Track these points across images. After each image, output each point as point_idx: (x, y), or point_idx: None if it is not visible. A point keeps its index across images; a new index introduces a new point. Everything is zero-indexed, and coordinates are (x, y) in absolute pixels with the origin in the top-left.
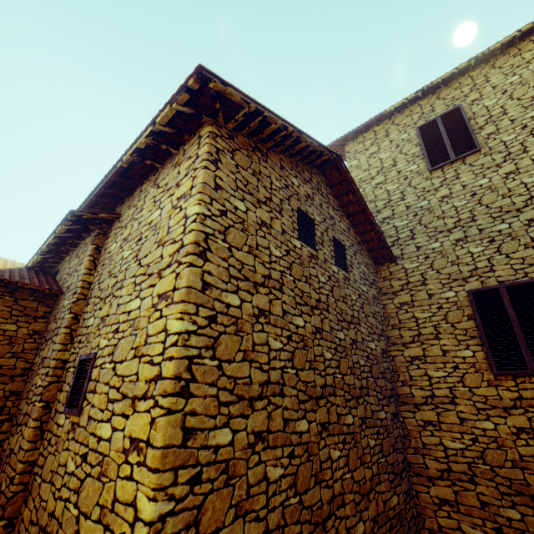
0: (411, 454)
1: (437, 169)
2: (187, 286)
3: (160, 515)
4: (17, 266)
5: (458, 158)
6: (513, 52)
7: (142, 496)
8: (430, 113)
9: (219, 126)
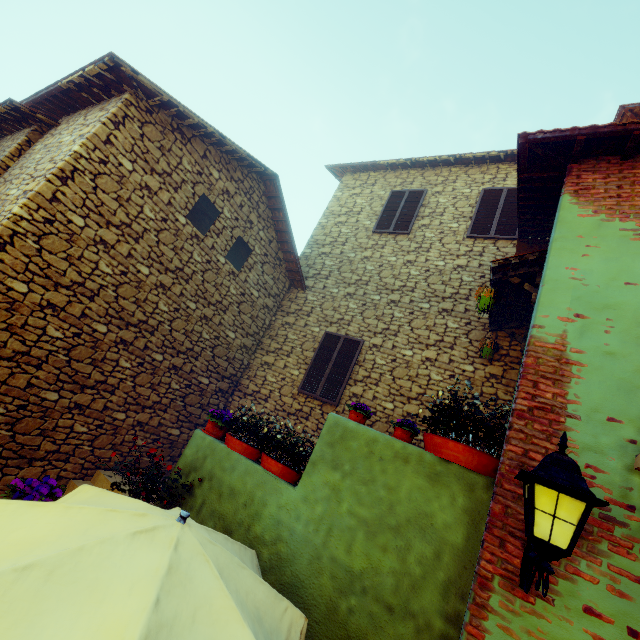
0: None
1: (378, 233)
2: (37, 192)
3: None
4: None
5: (393, 232)
6: (484, 168)
7: None
8: (409, 185)
9: (140, 98)
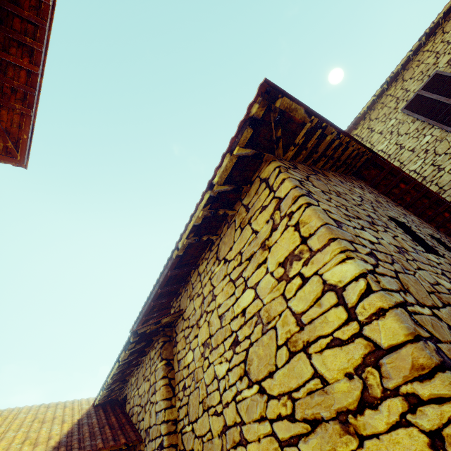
0: None
1: None
2: None
3: None
4: (84, 410)
5: None
6: None
7: None
8: (406, 94)
9: (279, 159)
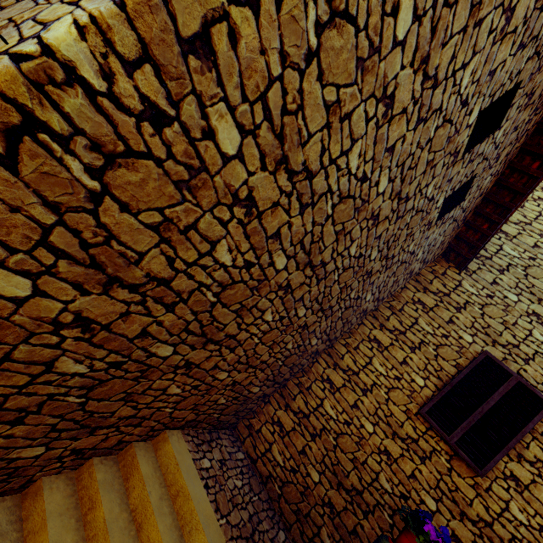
0: (294, 383)
1: None
2: None
3: (72, 65)
4: None
5: None
6: None
7: (69, 18)
8: None
9: None
